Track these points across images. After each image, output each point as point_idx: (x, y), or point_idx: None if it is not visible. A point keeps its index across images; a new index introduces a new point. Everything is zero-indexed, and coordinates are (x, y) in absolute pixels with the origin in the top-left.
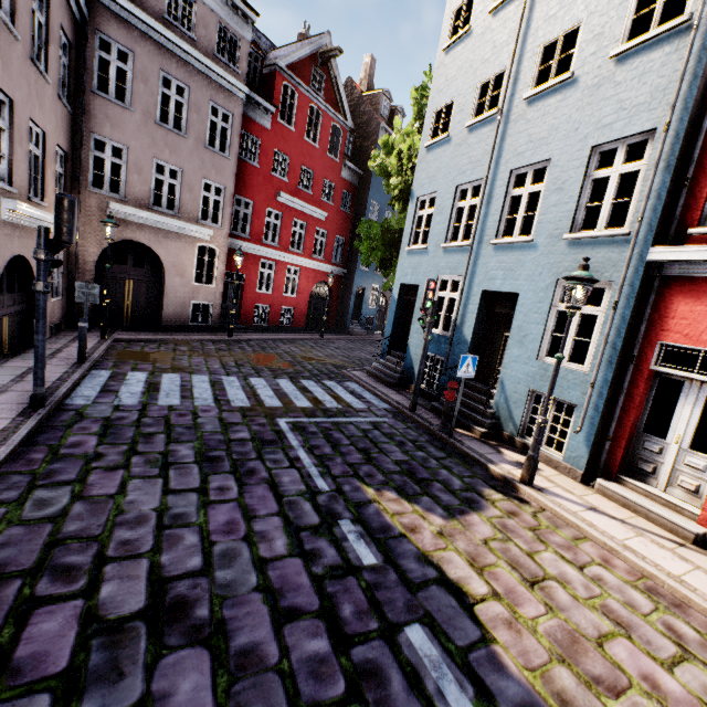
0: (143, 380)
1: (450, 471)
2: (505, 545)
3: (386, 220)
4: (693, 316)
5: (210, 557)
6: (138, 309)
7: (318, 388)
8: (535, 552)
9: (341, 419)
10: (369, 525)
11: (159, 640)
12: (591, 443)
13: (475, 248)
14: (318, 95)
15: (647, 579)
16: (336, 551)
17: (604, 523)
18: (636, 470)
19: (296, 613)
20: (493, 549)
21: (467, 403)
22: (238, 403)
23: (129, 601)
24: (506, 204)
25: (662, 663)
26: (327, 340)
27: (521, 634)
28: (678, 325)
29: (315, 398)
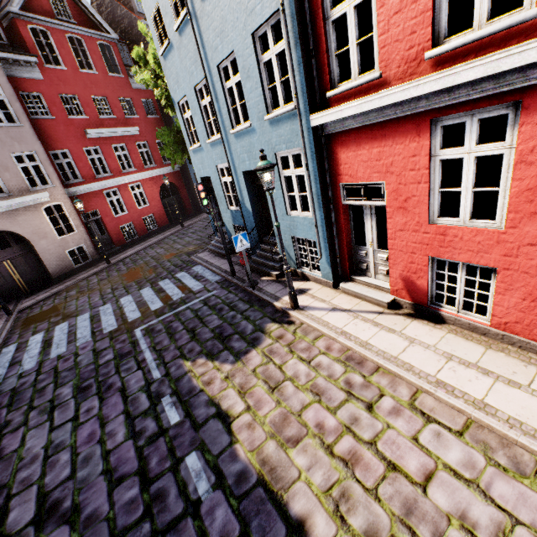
0: (40, 341)
1: (248, 320)
2: (266, 366)
3: (177, 120)
4: (349, 161)
5: (75, 465)
6: (28, 277)
7: (171, 284)
8: (284, 363)
9: (182, 307)
10: (181, 393)
11: (41, 532)
12: (330, 263)
13: (225, 139)
14: (69, 22)
15: (349, 350)
16: (155, 424)
17: (336, 318)
18: (360, 269)
19: (123, 478)
20: (257, 374)
21: (266, 255)
22: (108, 329)
23: (25, 517)
24: (227, 97)
25: (332, 410)
26: (187, 228)
27: (255, 429)
28: (345, 169)
29: (166, 296)
